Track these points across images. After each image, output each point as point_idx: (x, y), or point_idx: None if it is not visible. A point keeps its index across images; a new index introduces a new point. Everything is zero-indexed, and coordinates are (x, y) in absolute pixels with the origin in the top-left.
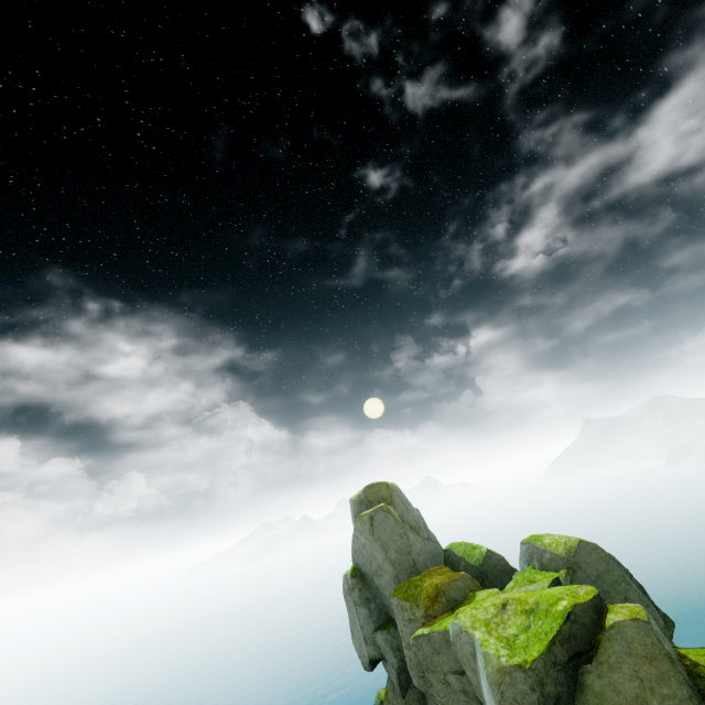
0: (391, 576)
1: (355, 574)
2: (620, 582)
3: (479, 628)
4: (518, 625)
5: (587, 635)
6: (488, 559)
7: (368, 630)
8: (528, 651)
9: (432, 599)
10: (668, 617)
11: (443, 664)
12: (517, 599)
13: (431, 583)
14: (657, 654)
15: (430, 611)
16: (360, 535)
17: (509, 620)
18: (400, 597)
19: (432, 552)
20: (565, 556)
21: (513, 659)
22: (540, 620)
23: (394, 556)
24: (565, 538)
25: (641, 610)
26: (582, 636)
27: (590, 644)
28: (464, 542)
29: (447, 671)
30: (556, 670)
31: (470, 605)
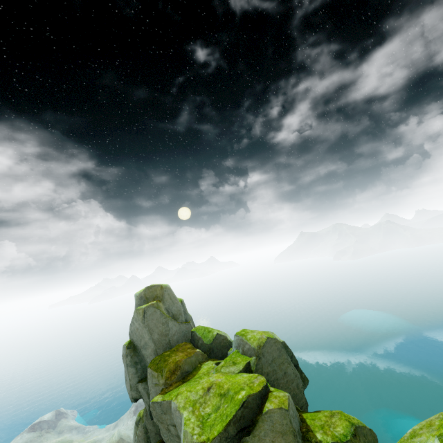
0: (152, 350)
1: (129, 346)
2: (285, 362)
3: (188, 408)
4: (213, 405)
5: (252, 415)
6: (216, 339)
7: (134, 382)
8: (212, 430)
9: (171, 372)
10: (306, 377)
11: (167, 420)
12: (218, 385)
13: (174, 359)
14: (287, 431)
15: (168, 381)
16: (136, 322)
17: (209, 401)
18: (152, 368)
19: (184, 331)
20: (257, 349)
21: (201, 437)
22: (227, 403)
23: (156, 337)
24: (260, 335)
25: (286, 400)
26: (248, 416)
27: (252, 421)
28: (204, 327)
29: (169, 424)
30: (227, 442)
31: (189, 386)
